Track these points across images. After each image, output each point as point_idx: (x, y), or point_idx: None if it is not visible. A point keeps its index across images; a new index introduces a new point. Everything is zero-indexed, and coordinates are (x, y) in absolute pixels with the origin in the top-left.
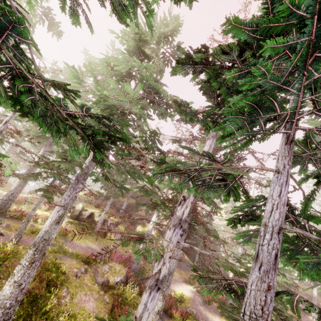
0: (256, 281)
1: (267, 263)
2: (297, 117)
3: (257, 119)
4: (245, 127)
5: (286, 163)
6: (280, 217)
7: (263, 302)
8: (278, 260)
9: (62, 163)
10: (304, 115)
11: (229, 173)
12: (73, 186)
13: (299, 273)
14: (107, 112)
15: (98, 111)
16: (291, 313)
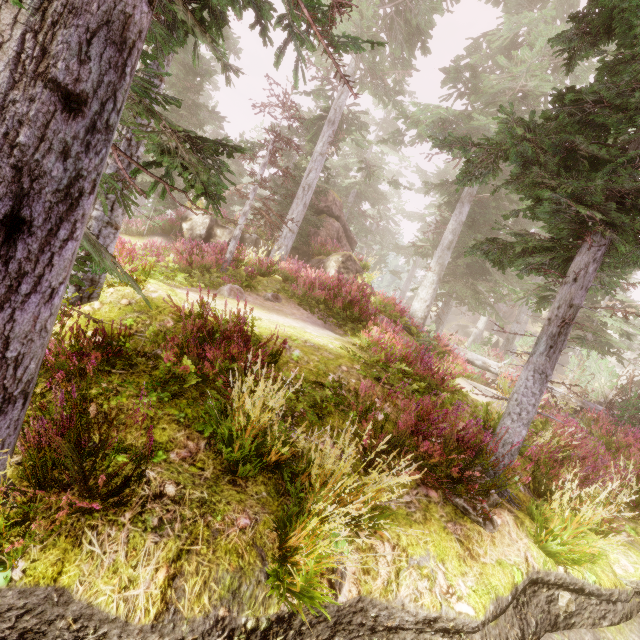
0: None
1: None
2: None
3: None
4: None
5: None
6: None
7: None
8: None
9: None
10: None
11: None
12: None
13: None
14: None
15: None
16: None
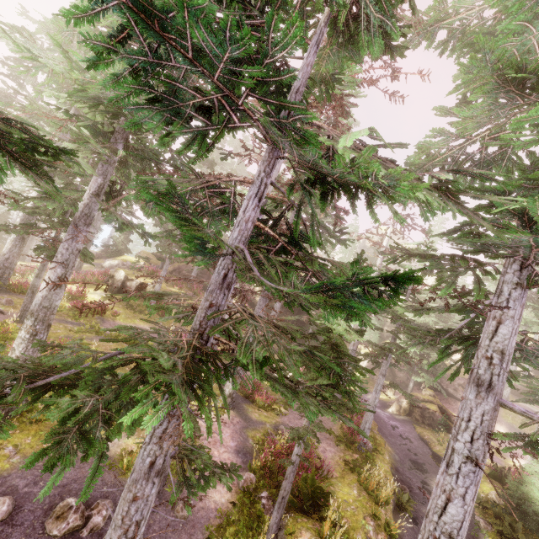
0: (202, 301)
1: (215, 283)
2: (239, 103)
3: (178, 108)
4: (173, 120)
5: (263, 170)
6: (238, 236)
7: (202, 318)
8: (228, 280)
9: (47, 202)
10: (243, 99)
11: (220, 192)
12: (71, 235)
13: (323, 313)
14: (101, 110)
15: (87, 109)
16: (431, 399)
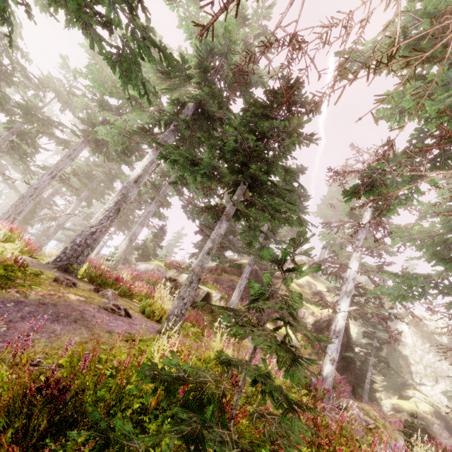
0: None
1: None
2: None
3: None
4: None
5: None
6: None
7: None
8: None
9: None
10: None
11: None
12: None
13: None
14: None
15: None
16: None
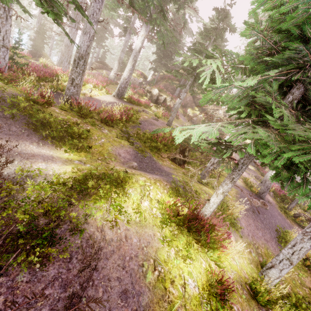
0: None
1: None
2: None
3: None
4: None
5: None
6: None
7: None
8: None
9: None
10: None
11: None
12: None
13: None
14: None
15: None
16: None
